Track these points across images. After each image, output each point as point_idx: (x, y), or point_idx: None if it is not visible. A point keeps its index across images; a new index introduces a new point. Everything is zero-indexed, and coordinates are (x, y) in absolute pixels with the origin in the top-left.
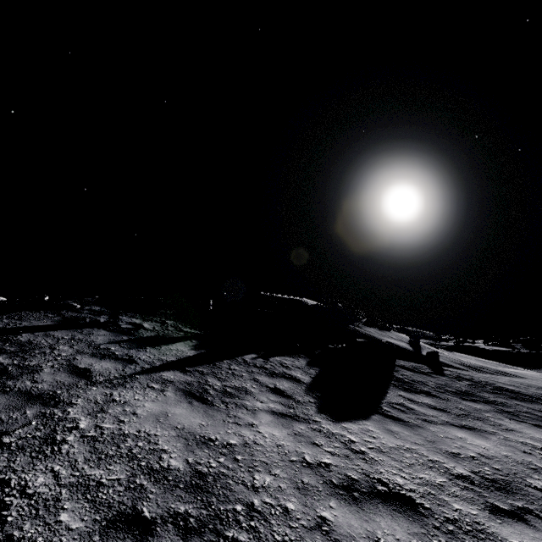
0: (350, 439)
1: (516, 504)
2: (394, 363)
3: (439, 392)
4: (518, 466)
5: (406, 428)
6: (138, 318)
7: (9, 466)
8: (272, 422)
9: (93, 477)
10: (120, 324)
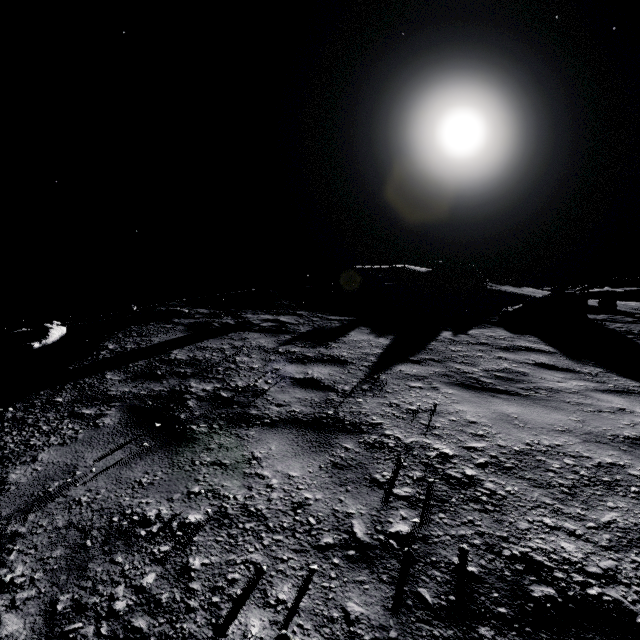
0: None
1: None
2: (588, 317)
3: None
4: None
5: None
6: (264, 314)
7: (481, 532)
8: (630, 402)
9: (622, 525)
10: (257, 323)
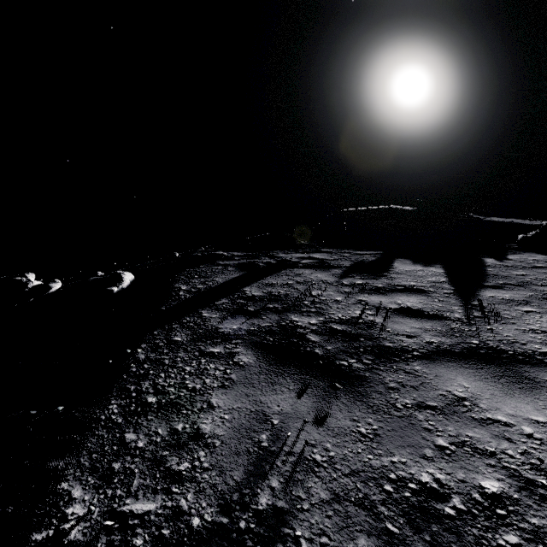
0: None
1: None
2: None
3: None
4: None
5: None
6: (294, 253)
7: None
8: None
9: None
10: (297, 261)
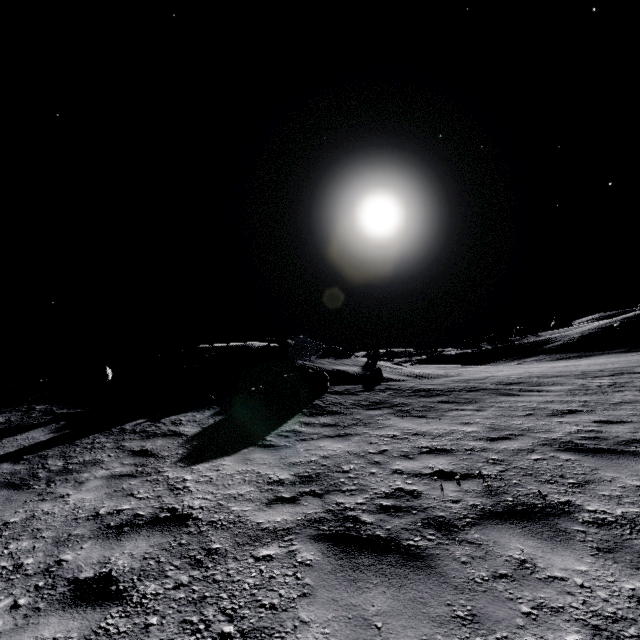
0: (183, 480)
1: (305, 490)
2: (324, 391)
3: (347, 409)
4: (349, 457)
5: (271, 452)
6: None
7: None
8: (97, 486)
9: None
10: None
